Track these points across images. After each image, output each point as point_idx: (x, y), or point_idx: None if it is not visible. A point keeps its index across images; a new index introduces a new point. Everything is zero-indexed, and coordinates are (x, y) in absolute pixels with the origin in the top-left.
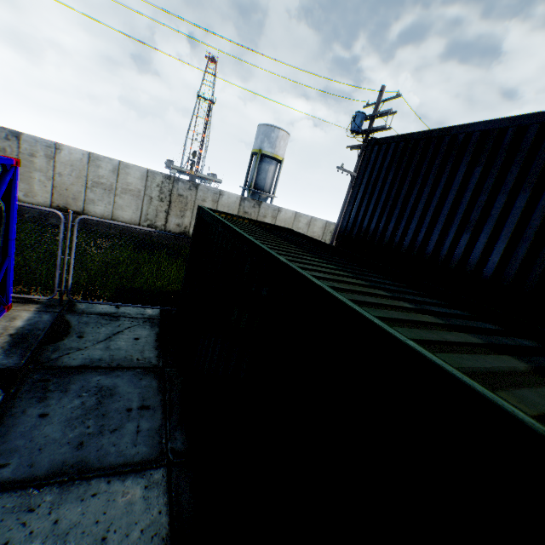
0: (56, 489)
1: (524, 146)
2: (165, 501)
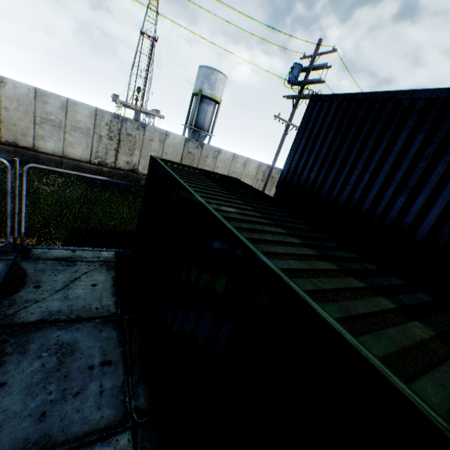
0: None
1: None
2: None
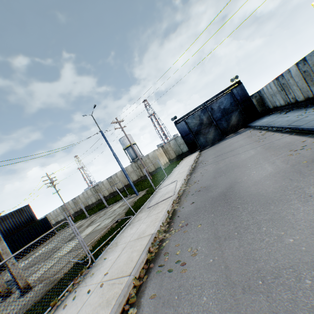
0: None
1: None
2: None
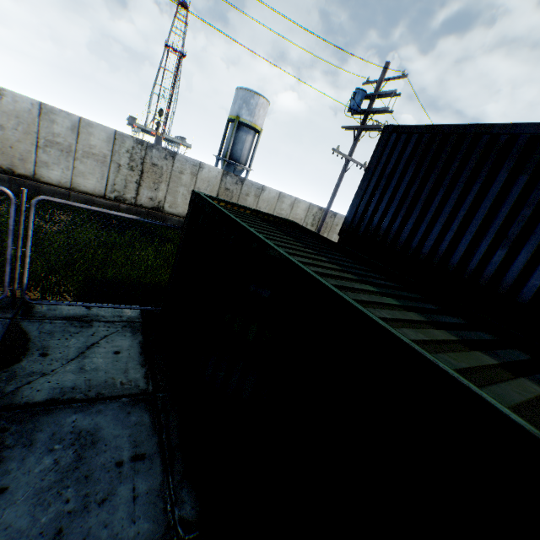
0: None
1: None
2: None
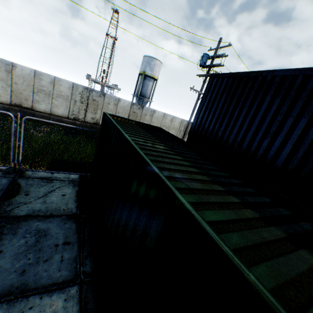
0: (5, 305)
1: (307, 88)
2: (77, 309)
